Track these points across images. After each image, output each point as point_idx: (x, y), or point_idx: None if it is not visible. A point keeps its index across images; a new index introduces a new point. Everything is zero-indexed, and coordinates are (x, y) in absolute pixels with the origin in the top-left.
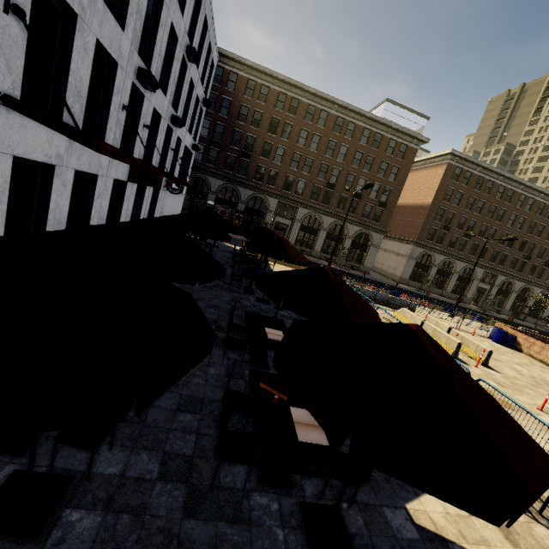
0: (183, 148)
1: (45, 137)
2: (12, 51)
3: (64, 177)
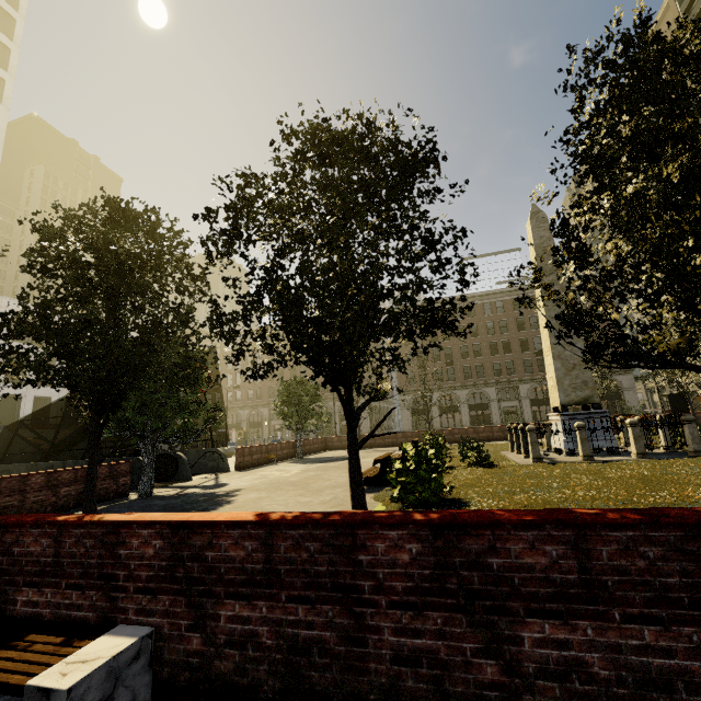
0: None
1: None
2: None
3: None
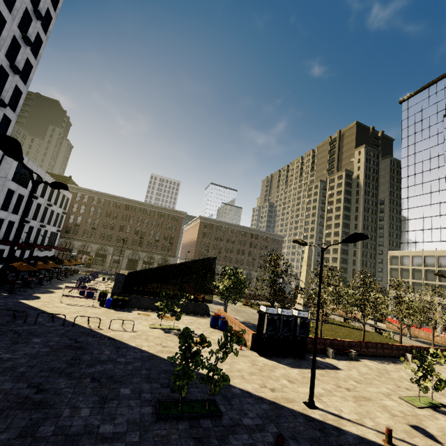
0: (50, 233)
1: None
2: None
3: None
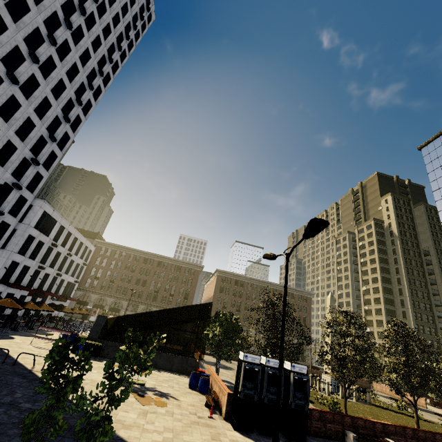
0: (66, 283)
1: (3, 286)
2: (2, 273)
3: (4, 294)
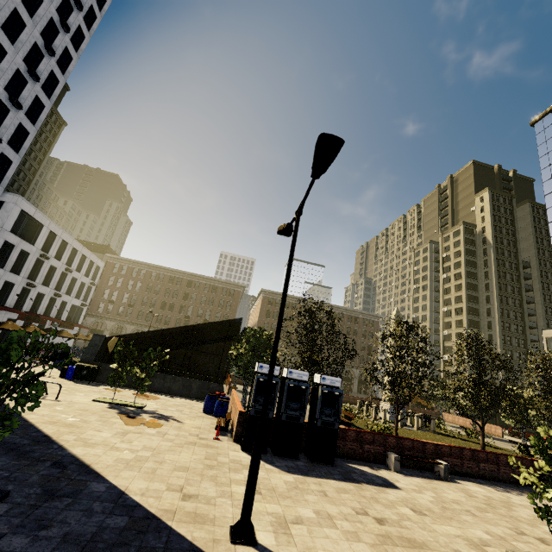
0: (70, 306)
1: None
2: None
3: None
